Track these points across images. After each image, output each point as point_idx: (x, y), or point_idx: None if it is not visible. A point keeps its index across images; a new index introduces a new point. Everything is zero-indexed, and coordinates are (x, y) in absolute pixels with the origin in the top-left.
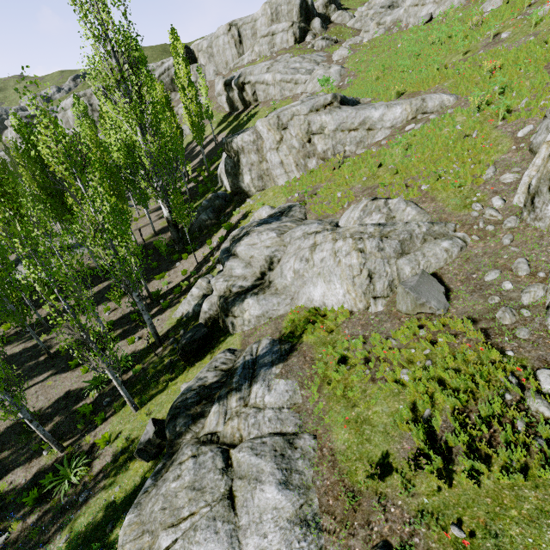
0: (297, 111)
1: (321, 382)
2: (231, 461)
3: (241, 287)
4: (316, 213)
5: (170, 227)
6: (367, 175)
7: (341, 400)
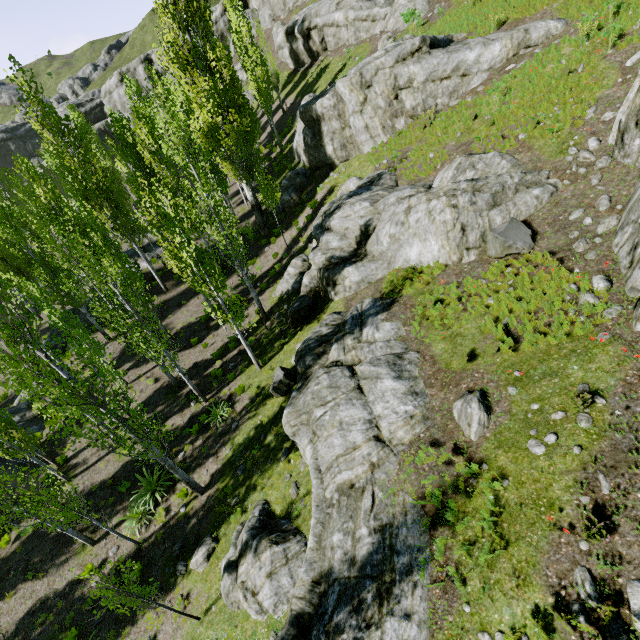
0: (382, 64)
1: (421, 320)
2: (356, 371)
3: (339, 258)
4: (408, 178)
5: (255, 211)
6: (461, 130)
7: (438, 327)
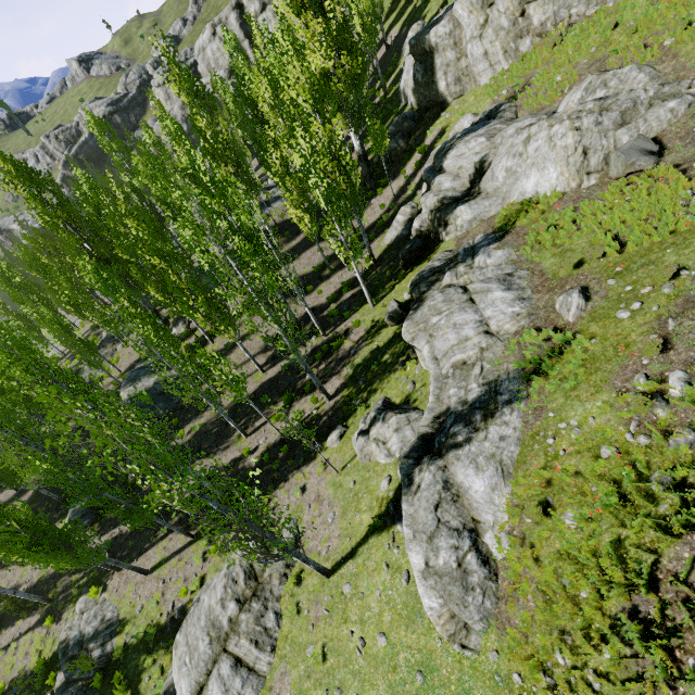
0: None
1: (533, 245)
2: (468, 289)
3: (451, 199)
4: (529, 108)
5: (361, 162)
6: (597, 44)
7: (550, 248)
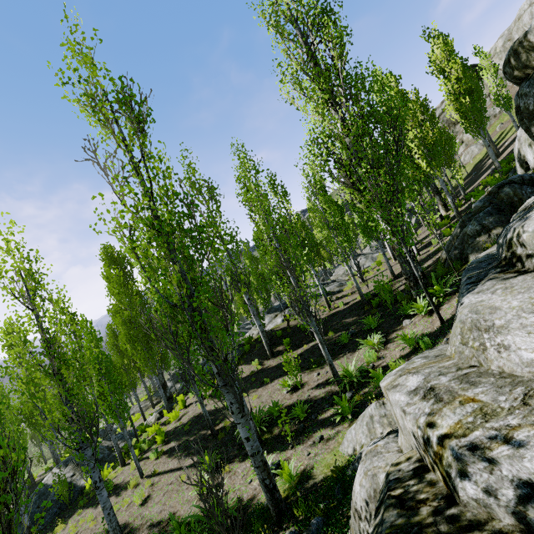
0: None
1: None
2: None
3: None
4: None
5: (397, 255)
6: None
7: None
